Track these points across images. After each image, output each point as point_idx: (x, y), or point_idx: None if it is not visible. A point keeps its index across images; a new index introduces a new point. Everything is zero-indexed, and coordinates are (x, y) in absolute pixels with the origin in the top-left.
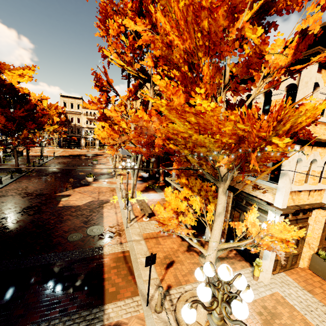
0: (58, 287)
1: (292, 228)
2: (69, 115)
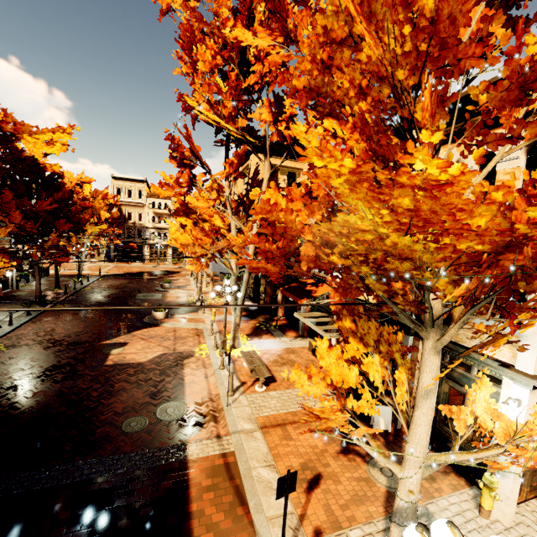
0: (104, 531)
1: None
2: (124, 209)
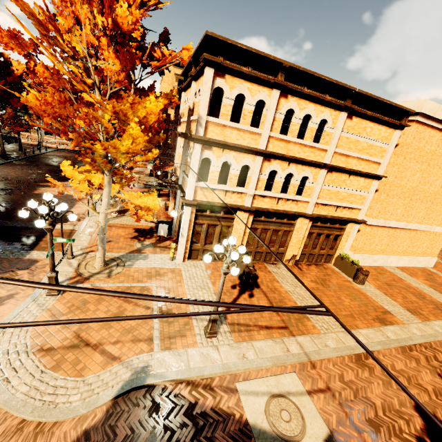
0: (2, 237)
1: (137, 195)
2: None
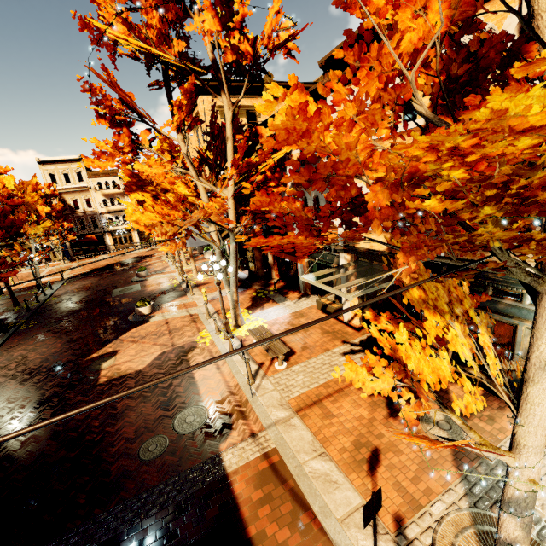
0: None
1: None
2: (67, 198)
